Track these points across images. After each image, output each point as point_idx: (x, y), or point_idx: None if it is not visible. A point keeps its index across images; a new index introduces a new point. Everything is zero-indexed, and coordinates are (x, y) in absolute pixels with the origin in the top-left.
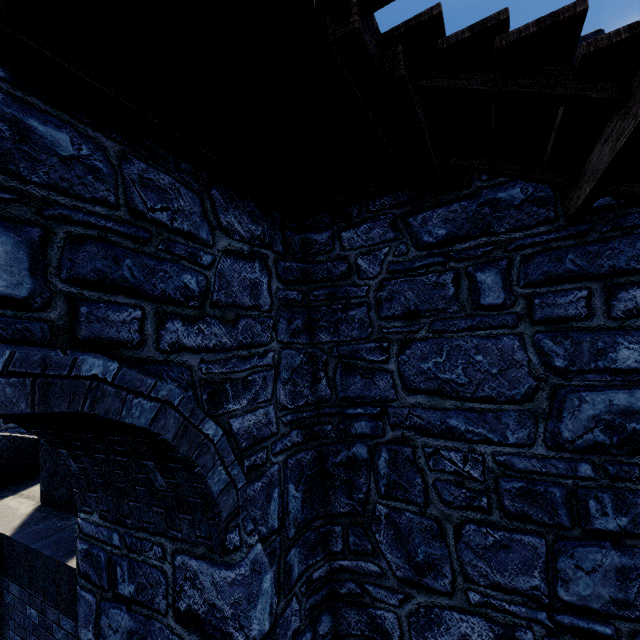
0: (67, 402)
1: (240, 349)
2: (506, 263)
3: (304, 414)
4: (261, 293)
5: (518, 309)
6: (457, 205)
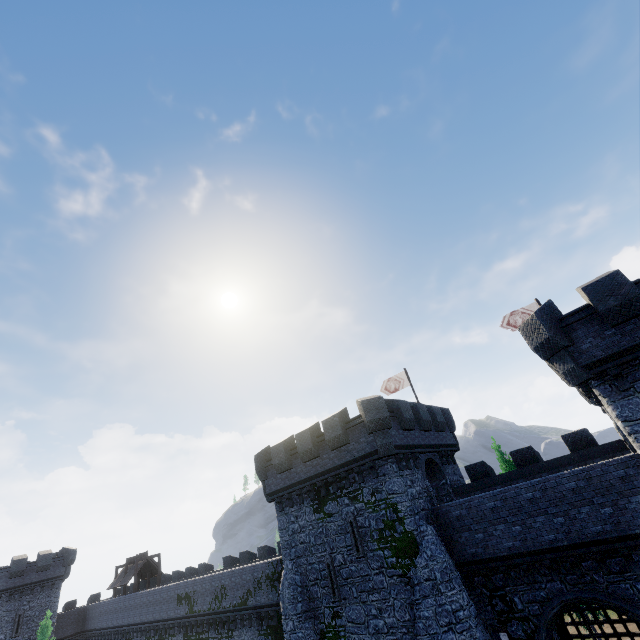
0: None
1: None
2: None
3: None
4: None
5: None
6: None
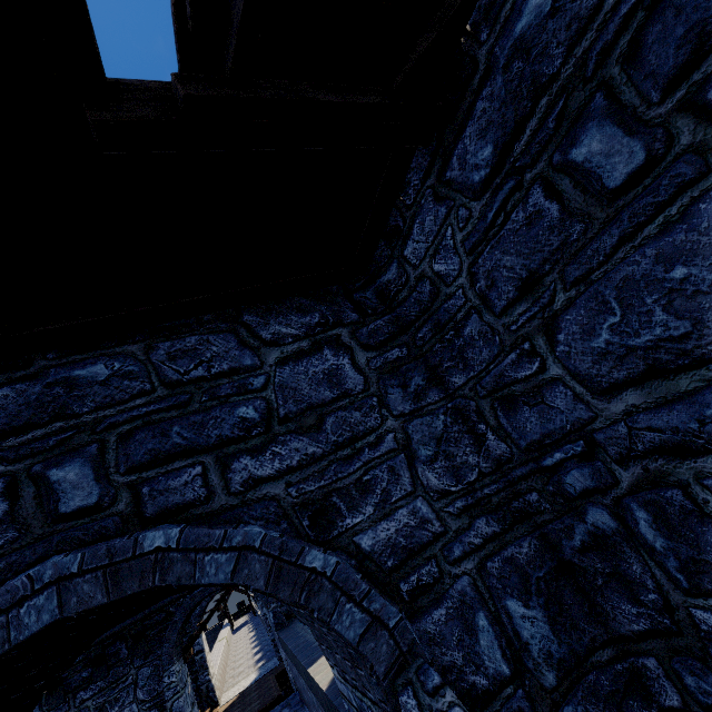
0: (138, 581)
1: (338, 450)
2: (601, 97)
3: (485, 491)
4: (345, 377)
5: (685, 139)
6: (480, 103)
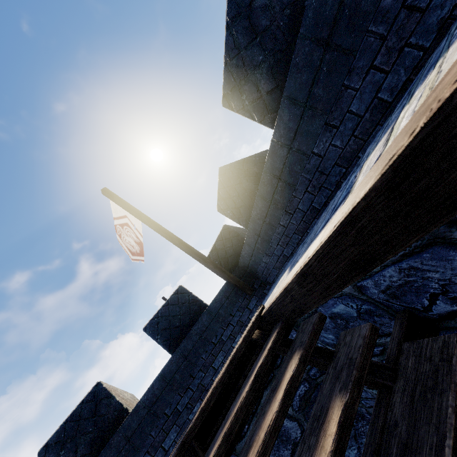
0: None
1: None
2: None
3: None
4: (287, 430)
5: None
6: None
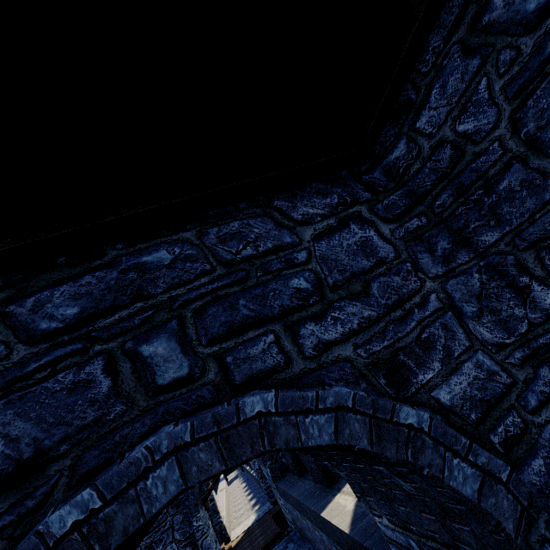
0: (249, 447)
1: (390, 312)
2: None
3: (539, 340)
4: (375, 247)
5: None
6: None
